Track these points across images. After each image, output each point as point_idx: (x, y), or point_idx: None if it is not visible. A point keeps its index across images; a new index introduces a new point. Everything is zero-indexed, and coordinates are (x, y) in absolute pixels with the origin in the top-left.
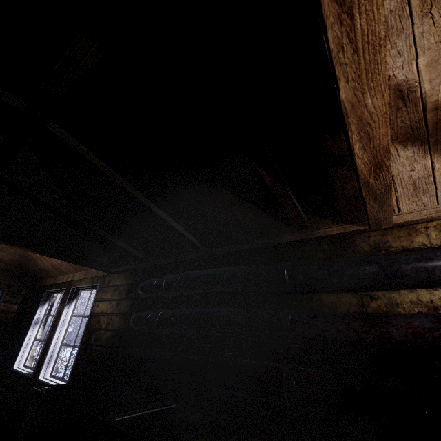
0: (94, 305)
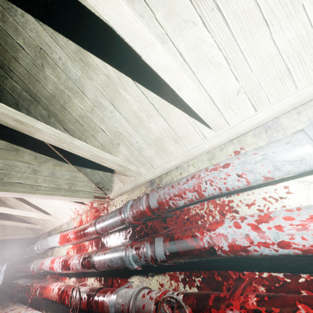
0: (7, 264)
